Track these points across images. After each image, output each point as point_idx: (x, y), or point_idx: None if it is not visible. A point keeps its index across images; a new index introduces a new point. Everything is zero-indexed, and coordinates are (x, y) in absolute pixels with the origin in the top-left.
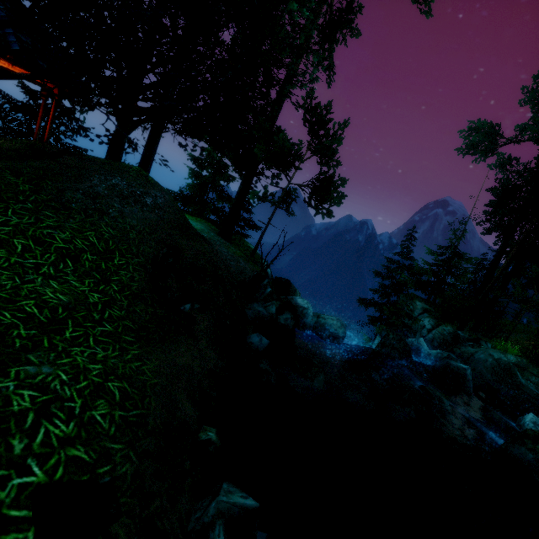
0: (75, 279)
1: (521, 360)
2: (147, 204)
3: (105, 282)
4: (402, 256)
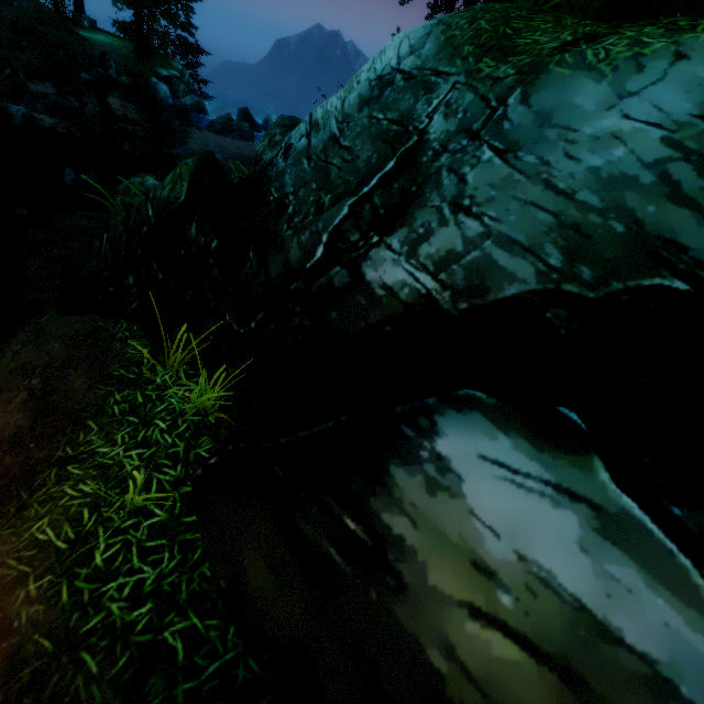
0: None
1: None
2: (15, 6)
3: None
4: None
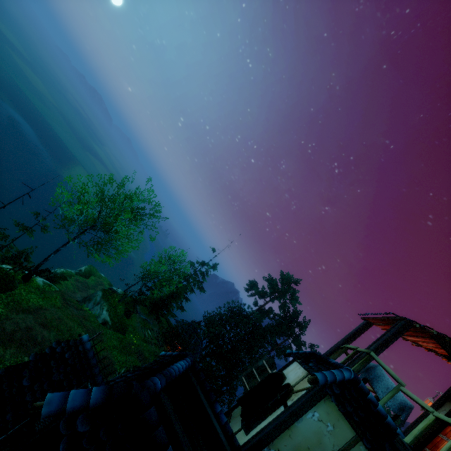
0: None
1: None
2: None
3: None
4: None
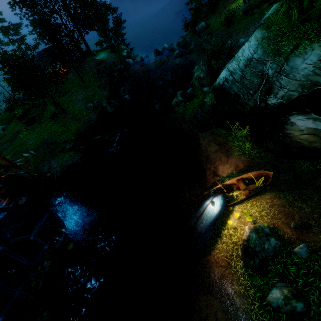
0: (93, 79)
1: (187, 32)
2: (92, 66)
3: (95, 78)
4: None
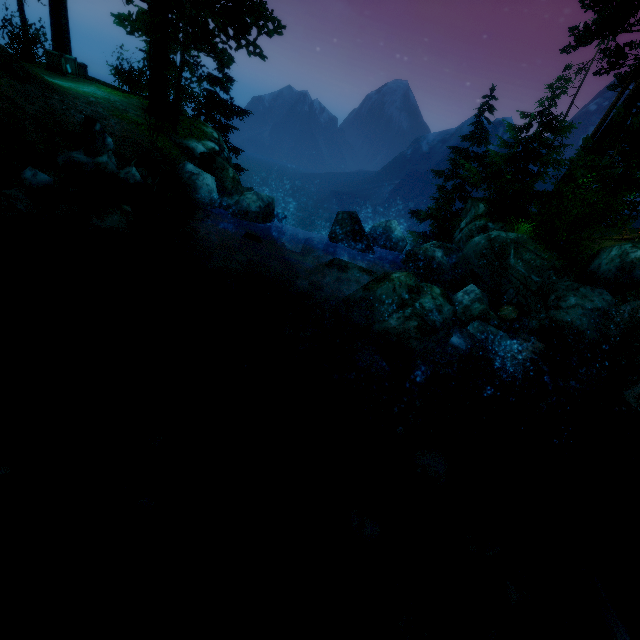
0: None
1: (521, 236)
2: None
3: None
4: (470, 140)
